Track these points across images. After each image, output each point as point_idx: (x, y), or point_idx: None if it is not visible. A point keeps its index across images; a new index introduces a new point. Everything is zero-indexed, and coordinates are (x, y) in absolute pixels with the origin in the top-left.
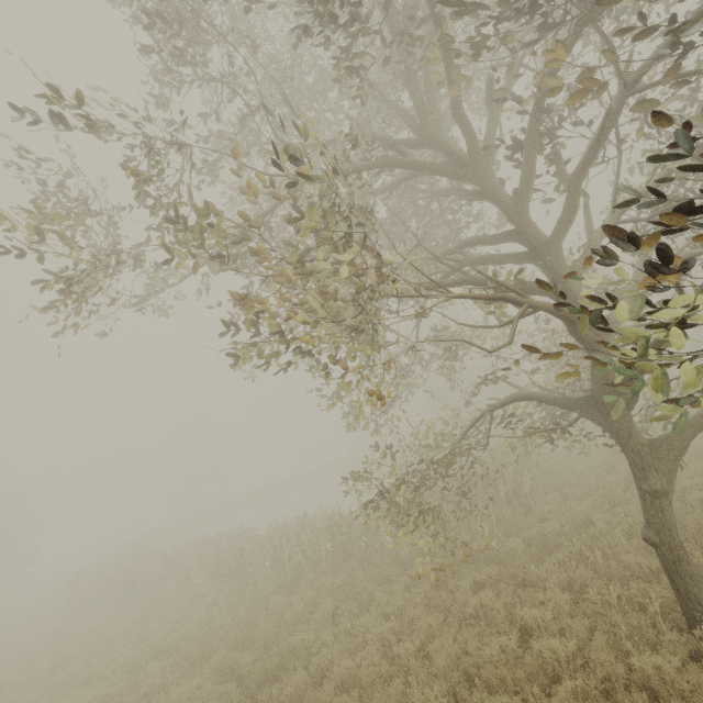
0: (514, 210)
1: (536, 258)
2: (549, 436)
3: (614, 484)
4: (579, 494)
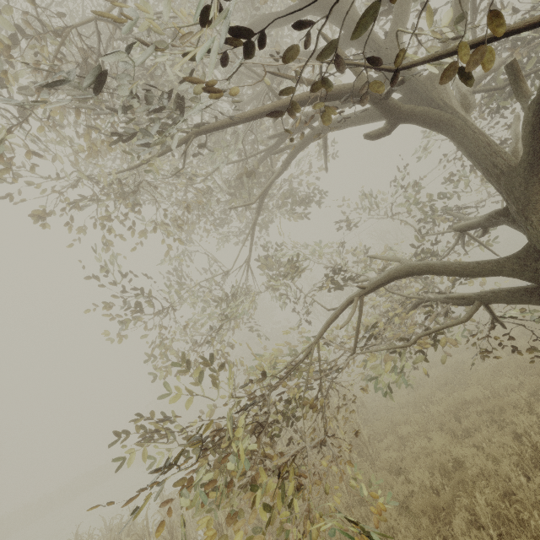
0: (387, 41)
1: (415, 100)
2: (431, 344)
3: (443, 415)
4: (417, 432)
